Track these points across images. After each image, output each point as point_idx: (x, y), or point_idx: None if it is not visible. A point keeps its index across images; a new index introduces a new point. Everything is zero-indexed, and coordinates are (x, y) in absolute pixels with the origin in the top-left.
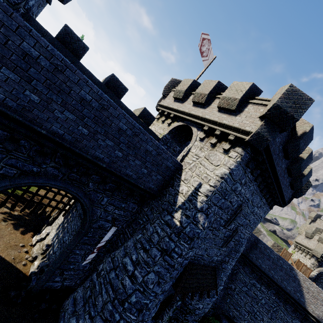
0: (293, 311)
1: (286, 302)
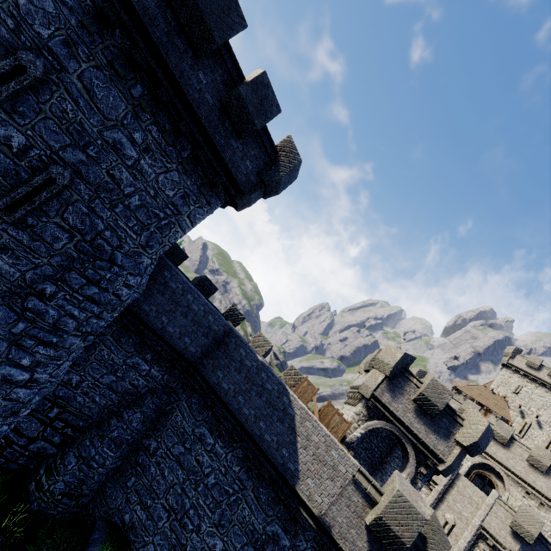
0: (272, 500)
1: (261, 477)
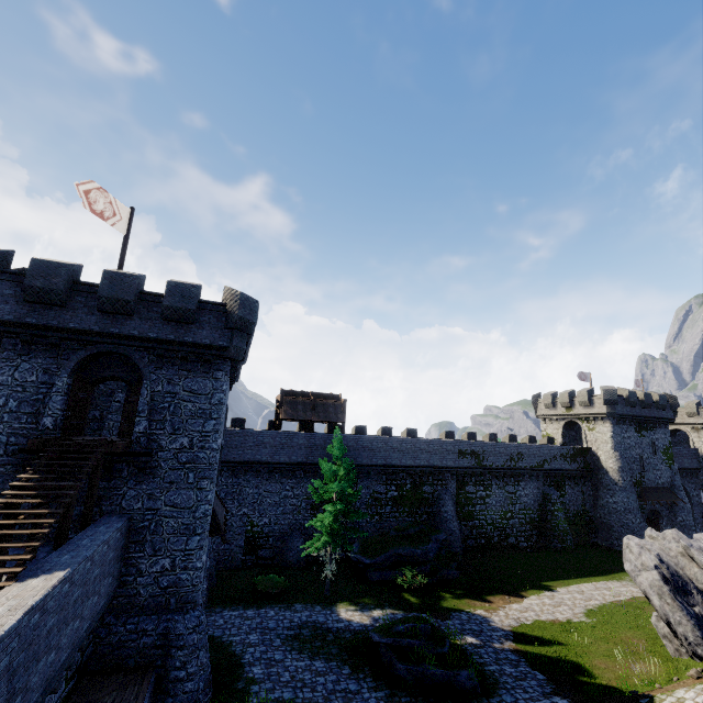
0: None
1: None
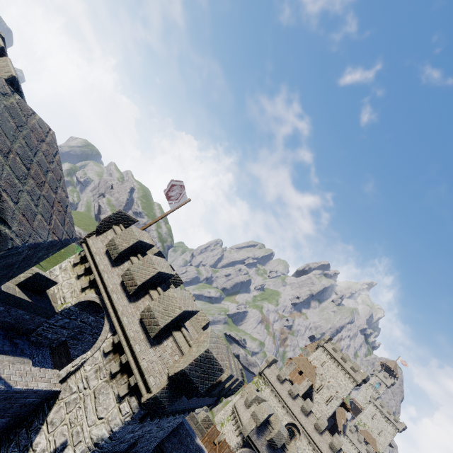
0: None
1: None
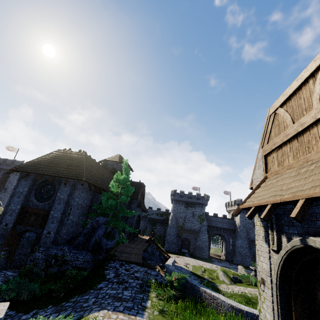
0: None
1: None
